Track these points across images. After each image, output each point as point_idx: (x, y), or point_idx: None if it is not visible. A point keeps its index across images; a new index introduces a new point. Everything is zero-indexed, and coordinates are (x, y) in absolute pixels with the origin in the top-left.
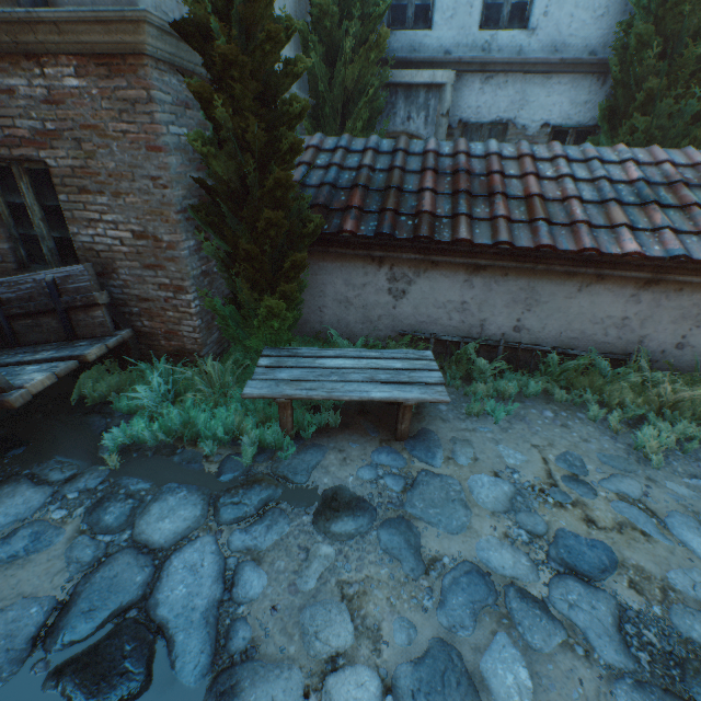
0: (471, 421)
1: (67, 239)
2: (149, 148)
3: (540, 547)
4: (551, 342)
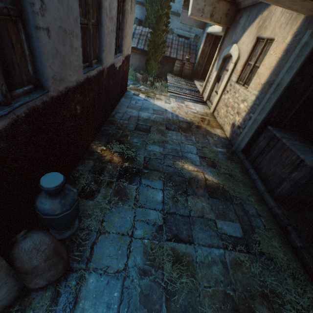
0: None
1: None
2: None
3: None
4: None
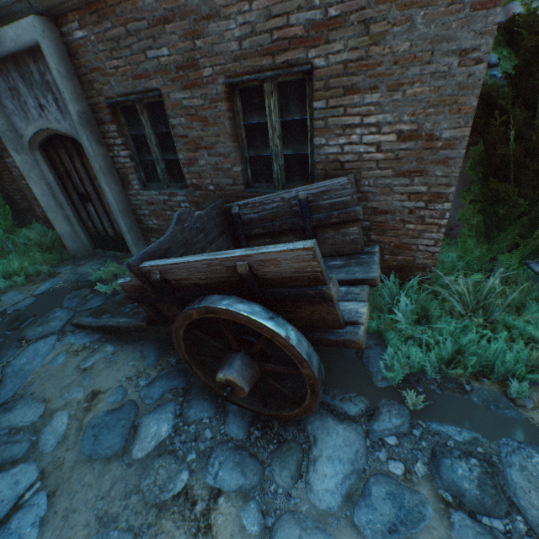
0: None
1: (298, 154)
2: (476, 5)
3: None
4: None
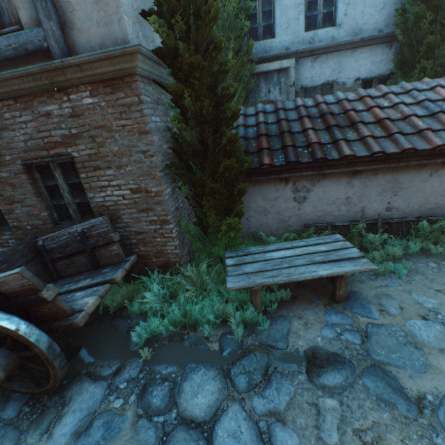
0: (380, 279)
1: (85, 202)
2: (140, 133)
3: None
4: (414, 214)
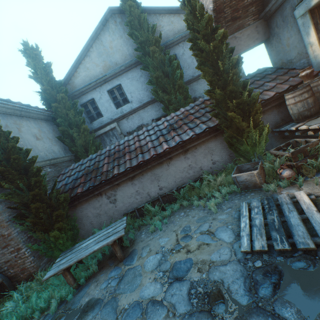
0: (152, 234)
1: None
2: None
3: (166, 275)
4: (175, 186)
